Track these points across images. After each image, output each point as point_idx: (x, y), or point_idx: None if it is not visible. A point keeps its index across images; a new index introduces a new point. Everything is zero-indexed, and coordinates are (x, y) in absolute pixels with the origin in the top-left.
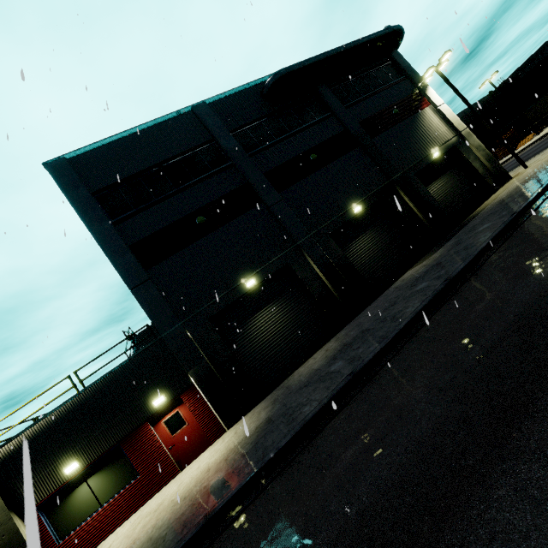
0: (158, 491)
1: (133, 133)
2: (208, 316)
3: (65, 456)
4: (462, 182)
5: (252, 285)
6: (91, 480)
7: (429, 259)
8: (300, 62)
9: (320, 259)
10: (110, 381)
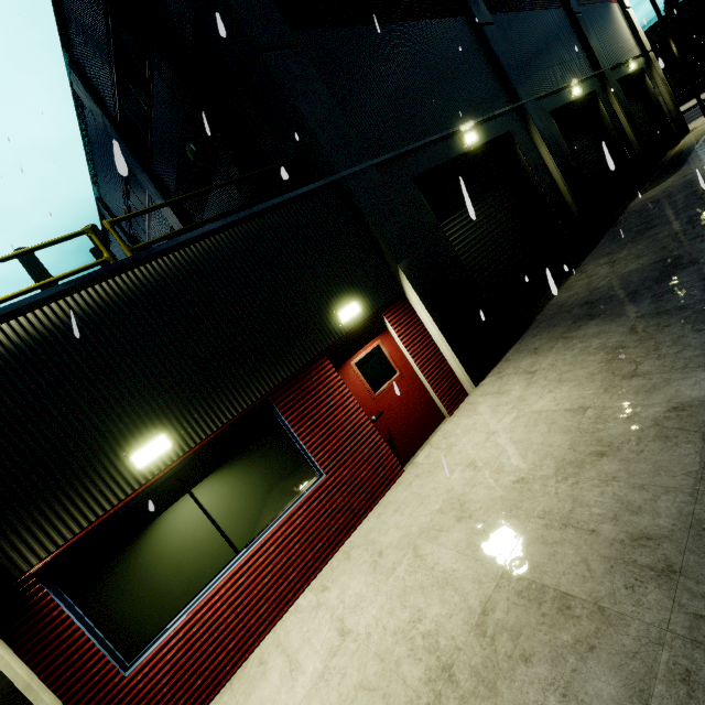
0: (366, 508)
1: None
2: (411, 173)
3: (122, 423)
4: (649, 119)
5: (468, 145)
6: (201, 491)
7: (676, 175)
8: None
9: (550, 141)
10: (230, 248)
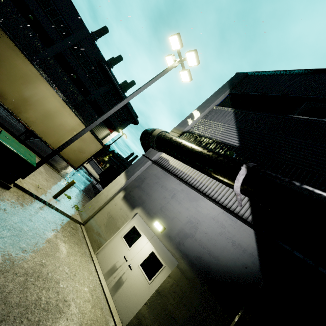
0: None
1: None
2: None
3: None
4: None
5: None
6: None
7: None
8: (112, 76)
9: None
10: None
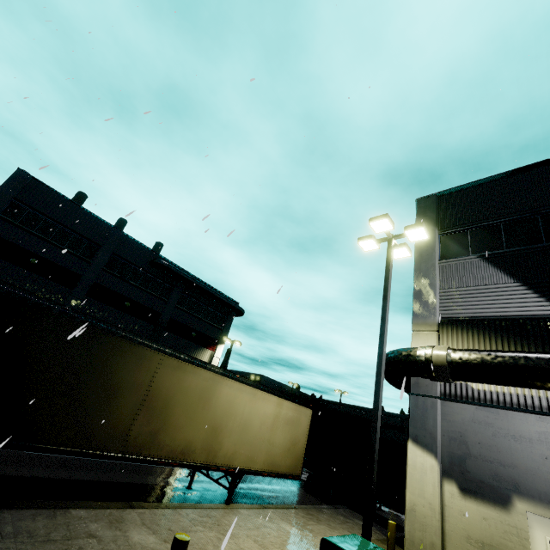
0: None
1: (76, 204)
2: None
3: None
4: None
5: None
6: None
7: None
8: (180, 271)
9: None
10: None
